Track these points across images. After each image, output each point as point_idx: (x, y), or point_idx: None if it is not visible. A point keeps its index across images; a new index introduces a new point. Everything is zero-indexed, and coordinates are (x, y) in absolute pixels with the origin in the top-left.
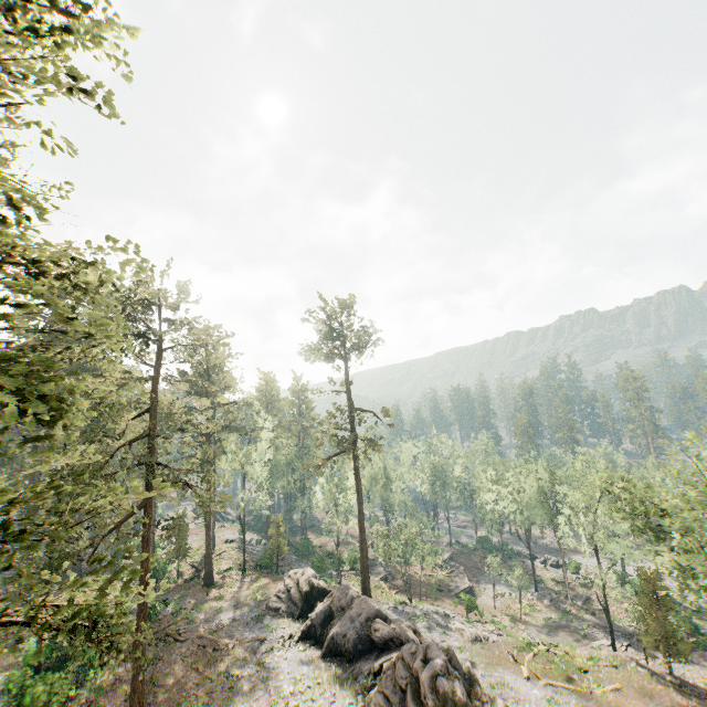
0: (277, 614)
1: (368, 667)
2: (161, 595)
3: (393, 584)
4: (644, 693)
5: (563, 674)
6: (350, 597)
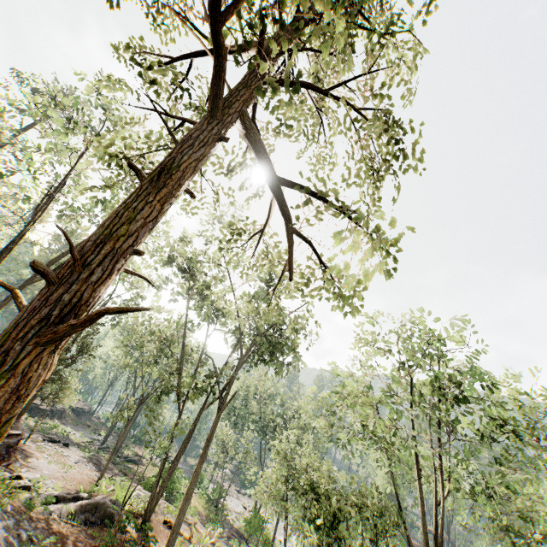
0: None
1: None
2: None
3: None
4: None
5: None
6: None
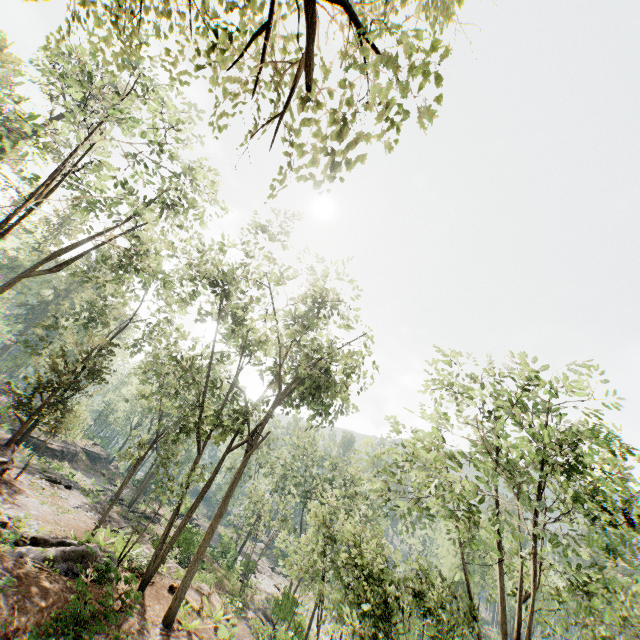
0: None
1: None
2: None
3: None
4: None
5: None
6: None
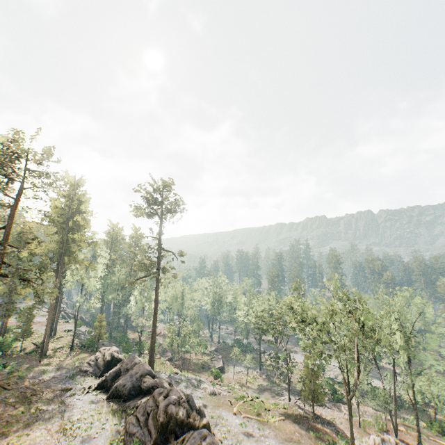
0: (86, 374)
1: (134, 404)
2: (4, 362)
3: (175, 363)
4: (296, 421)
5: (256, 412)
6: (134, 362)
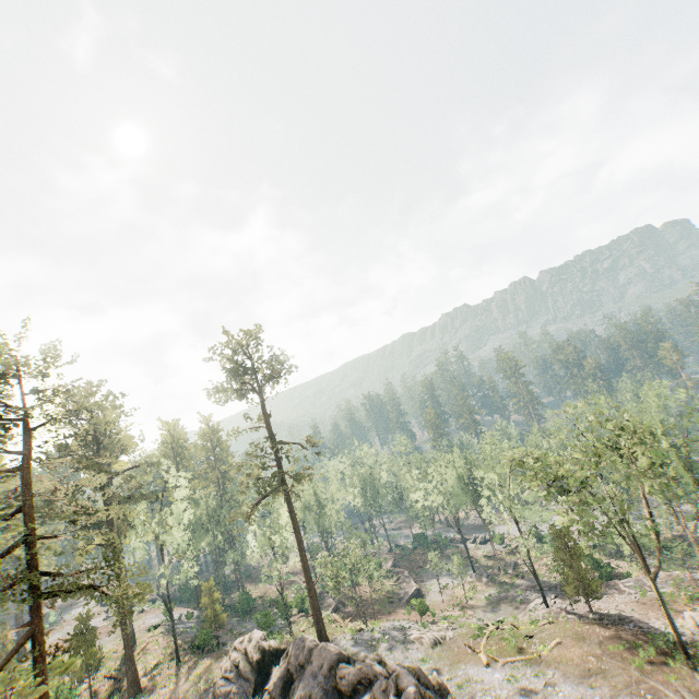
0: (228, 698)
1: None
2: None
3: (346, 612)
4: (578, 638)
5: (515, 647)
6: (308, 649)
